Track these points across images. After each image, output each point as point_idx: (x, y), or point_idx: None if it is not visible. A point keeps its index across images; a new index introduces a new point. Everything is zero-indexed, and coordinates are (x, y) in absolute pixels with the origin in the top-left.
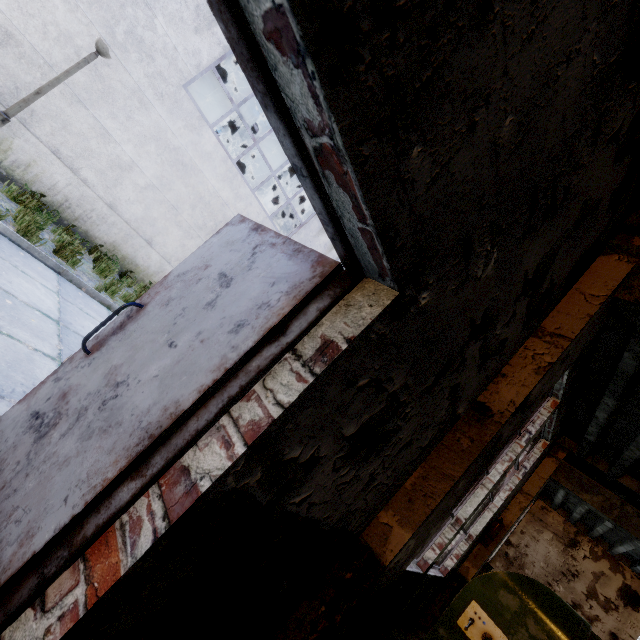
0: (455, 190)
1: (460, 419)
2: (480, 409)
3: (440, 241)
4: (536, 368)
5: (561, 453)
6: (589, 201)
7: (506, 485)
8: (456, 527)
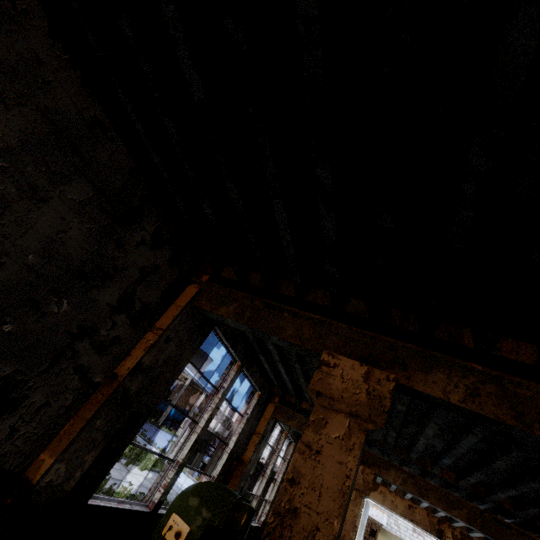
0: (4, 285)
1: (102, 385)
2: (113, 376)
3: (5, 304)
4: (145, 348)
5: (277, 398)
6: (145, 267)
7: (236, 430)
8: (176, 468)
